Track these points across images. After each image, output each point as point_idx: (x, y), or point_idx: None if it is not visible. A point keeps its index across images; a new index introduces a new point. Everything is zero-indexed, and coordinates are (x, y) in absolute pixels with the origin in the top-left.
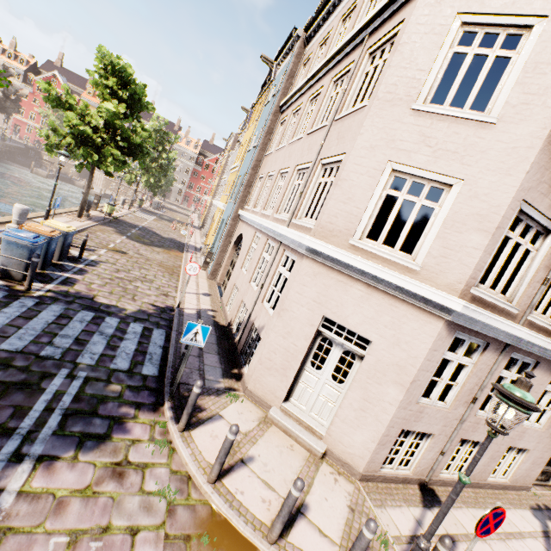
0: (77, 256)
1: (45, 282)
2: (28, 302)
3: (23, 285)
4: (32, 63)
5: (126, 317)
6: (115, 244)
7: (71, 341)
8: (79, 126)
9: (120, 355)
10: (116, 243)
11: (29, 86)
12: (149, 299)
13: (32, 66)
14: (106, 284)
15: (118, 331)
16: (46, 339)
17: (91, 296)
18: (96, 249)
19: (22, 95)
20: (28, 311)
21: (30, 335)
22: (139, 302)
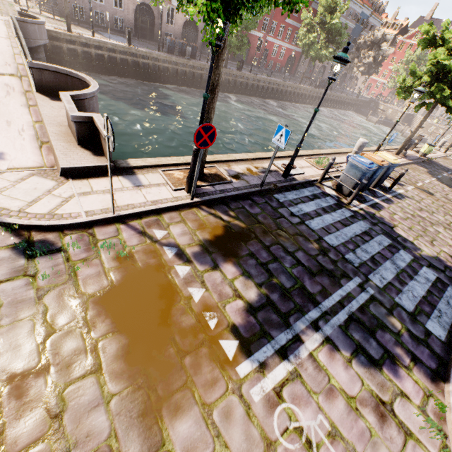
0: (386, 187)
1: (359, 201)
2: (346, 213)
3: (346, 199)
4: (403, 25)
5: (420, 258)
6: (423, 184)
7: (367, 256)
8: (443, 61)
9: (406, 293)
10: (424, 182)
11: (392, 48)
12: (449, 249)
13: (402, 28)
14: (406, 218)
15: (409, 267)
16: (351, 246)
17: (391, 225)
18: (404, 184)
19: (386, 56)
20: (345, 219)
21: (342, 238)
22: (436, 248)
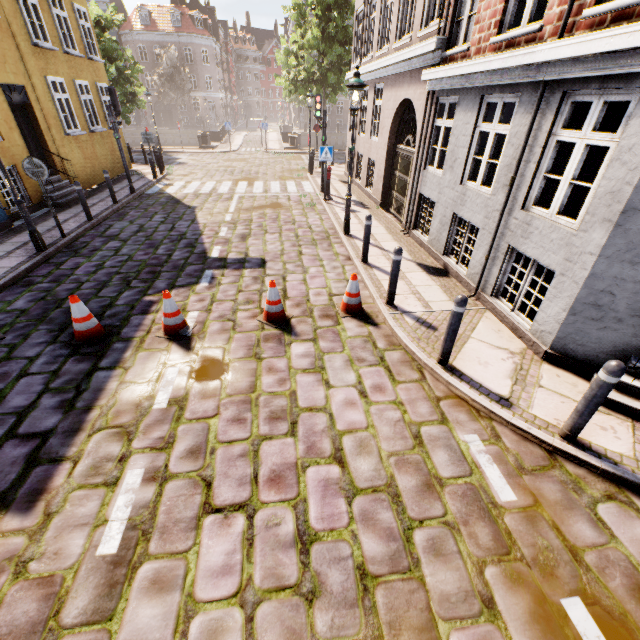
0: None
1: None
2: None
3: None
4: None
5: None
6: None
7: None
8: None
9: None
10: None
11: None
12: None
13: None
14: None
15: None
16: None
17: None
18: None
19: None
20: None
21: None
22: None
